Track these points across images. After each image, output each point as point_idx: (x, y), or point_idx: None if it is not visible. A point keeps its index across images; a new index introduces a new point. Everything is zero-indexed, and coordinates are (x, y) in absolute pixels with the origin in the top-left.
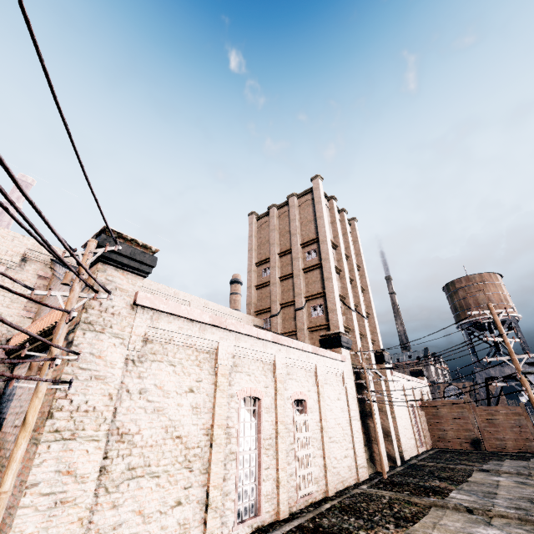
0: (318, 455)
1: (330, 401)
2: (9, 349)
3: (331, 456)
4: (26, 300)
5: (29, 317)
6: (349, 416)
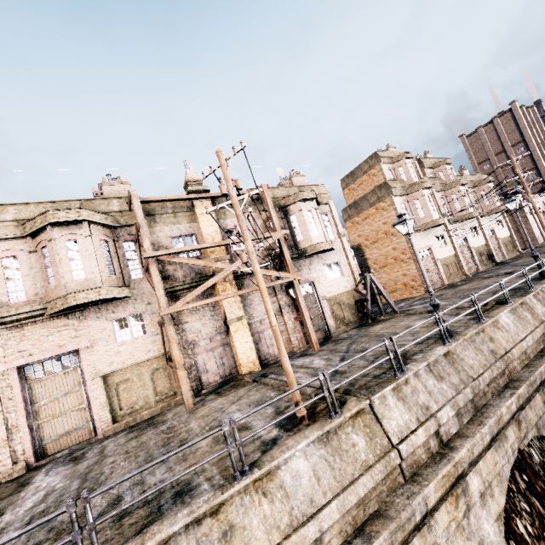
0: None
1: None
2: None
3: None
4: None
5: None
6: None
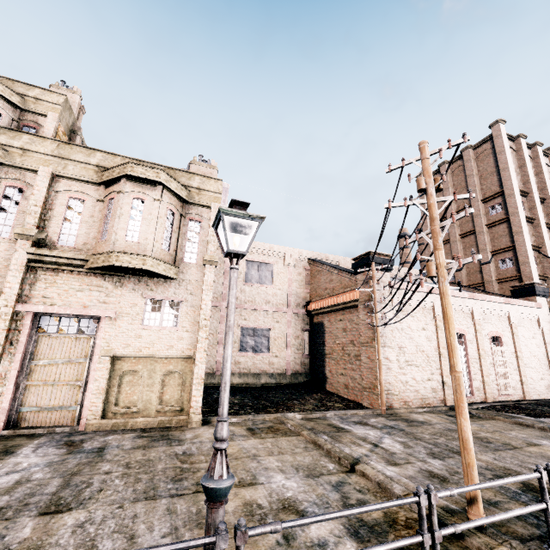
0: (514, 373)
1: (525, 339)
2: (311, 309)
3: (527, 376)
4: (304, 284)
5: (308, 292)
6: (545, 351)
